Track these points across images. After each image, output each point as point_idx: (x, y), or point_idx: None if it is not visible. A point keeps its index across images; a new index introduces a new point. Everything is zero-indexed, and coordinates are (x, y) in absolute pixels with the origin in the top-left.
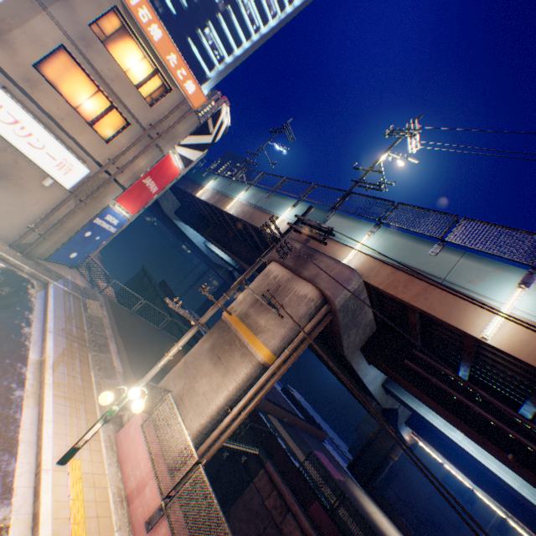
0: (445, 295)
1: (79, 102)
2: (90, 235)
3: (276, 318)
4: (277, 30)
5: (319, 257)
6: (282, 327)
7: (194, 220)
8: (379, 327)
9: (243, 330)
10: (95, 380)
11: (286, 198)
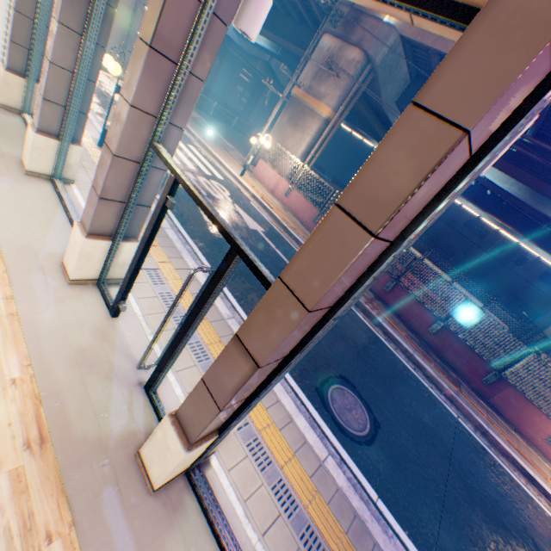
0: None
1: None
2: None
3: (331, 85)
4: None
5: (362, 20)
6: (336, 91)
7: None
8: (410, 80)
9: (308, 101)
10: (224, 153)
11: None
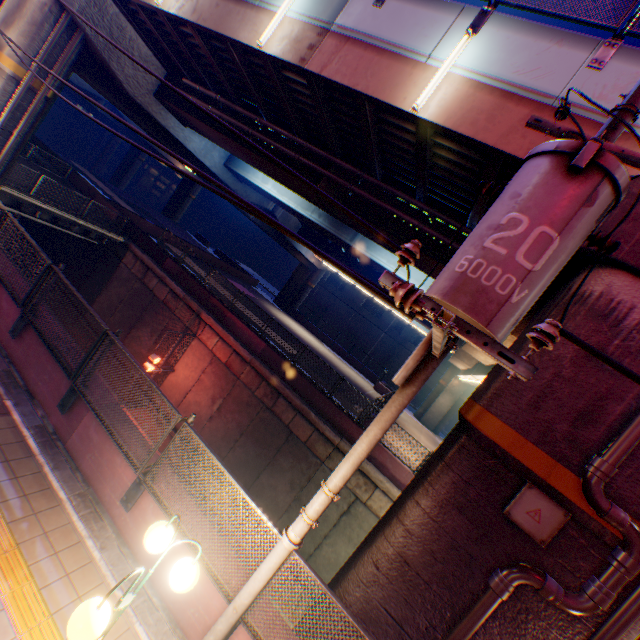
0: None
1: None
2: None
3: (18, 32)
4: None
5: None
6: (23, 37)
7: None
8: (169, 70)
9: None
10: None
11: None
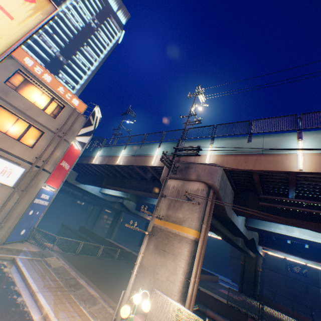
0: (268, 158)
1: (6, 129)
2: (32, 213)
3: (188, 209)
4: (100, 67)
5: (193, 165)
6: (194, 212)
7: (92, 179)
8: (235, 191)
9: (171, 226)
10: (86, 312)
11: (152, 144)
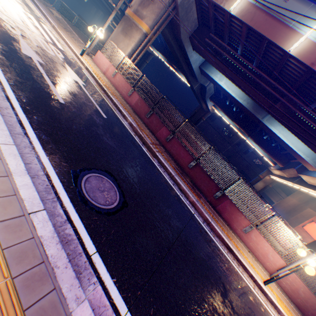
0: None
1: None
2: None
3: (151, 11)
4: None
5: None
6: (153, 15)
7: None
8: (199, 25)
9: (136, 19)
10: (76, 43)
11: None
